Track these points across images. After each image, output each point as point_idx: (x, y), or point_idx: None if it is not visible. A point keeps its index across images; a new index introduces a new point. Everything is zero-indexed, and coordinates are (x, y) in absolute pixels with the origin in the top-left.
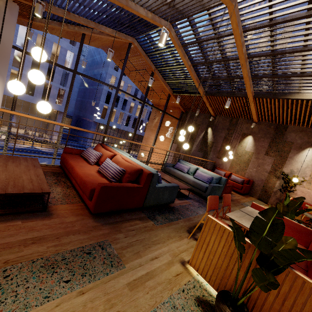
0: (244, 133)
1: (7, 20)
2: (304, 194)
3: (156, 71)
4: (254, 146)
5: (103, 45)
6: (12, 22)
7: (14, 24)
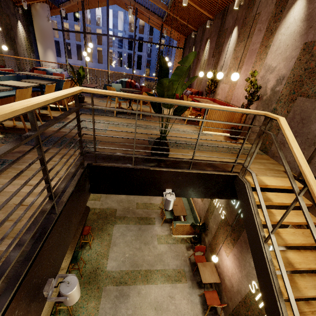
0: (207, 39)
1: (43, 15)
2: (222, 92)
3: (137, 5)
4: (208, 51)
5: (110, 1)
6: (46, 15)
7: (48, 16)
